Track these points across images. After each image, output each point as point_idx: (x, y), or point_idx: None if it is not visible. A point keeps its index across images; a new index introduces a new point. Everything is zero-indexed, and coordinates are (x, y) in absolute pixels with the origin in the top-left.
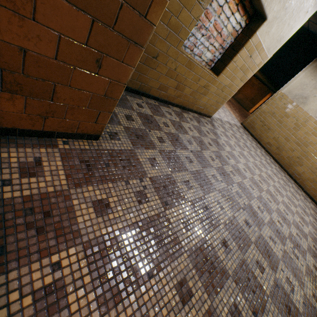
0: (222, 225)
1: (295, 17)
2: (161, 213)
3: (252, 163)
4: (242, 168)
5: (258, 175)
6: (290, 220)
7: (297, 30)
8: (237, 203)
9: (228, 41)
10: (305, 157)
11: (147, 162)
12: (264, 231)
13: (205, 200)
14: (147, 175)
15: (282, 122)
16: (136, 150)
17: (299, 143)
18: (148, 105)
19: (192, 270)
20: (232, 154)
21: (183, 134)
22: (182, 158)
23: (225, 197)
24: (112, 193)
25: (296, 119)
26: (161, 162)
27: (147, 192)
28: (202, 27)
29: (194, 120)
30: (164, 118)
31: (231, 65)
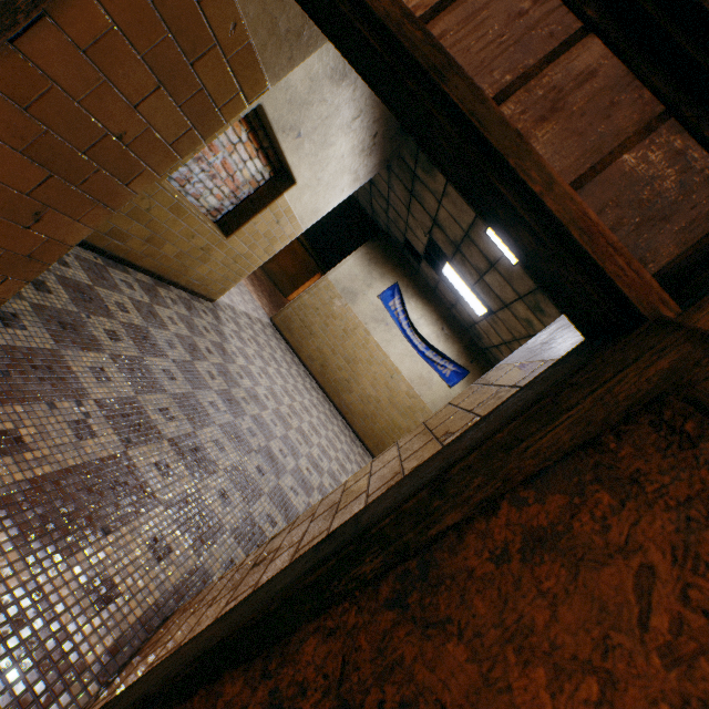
0: (222, 472)
1: (331, 191)
2: (120, 454)
3: (282, 387)
4: (263, 393)
5: (289, 406)
6: (325, 467)
7: (348, 197)
8: (250, 444)
9: (245, 190)
10: (355, 380)
11: (88, 373)
12: (285, 481)
13: (196, 438)
14: (91, 396)
15: (328, 325)
16: (64, 352)
17: (348, 360)
18: (81, 263)
19: (173, 525)
20: (249, 370)
21: (158, 330)
22: (156, 372)
23: (230, 435)
24: (25, 422)
25: (345, 322)
26: (116, 375)
27: (93, 422)
28: (204, 160)
29: (182, 303)
30: (119, 294)
31: (249, 226)
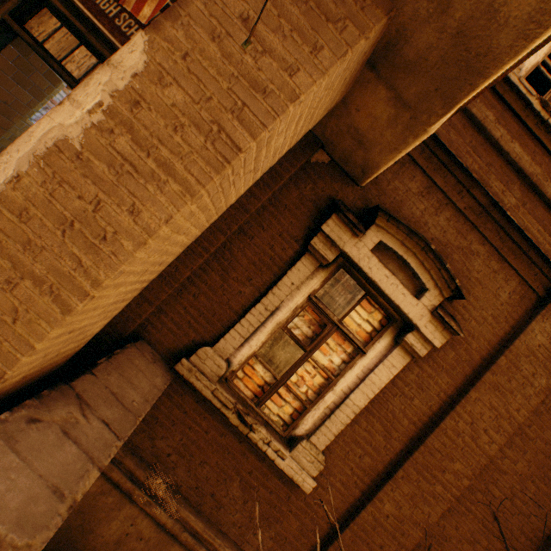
0: None
1: None
2: None
3: None
4: None
5: None
6: None
7: None
8: None
9: None
10: None
11: None
12: None
13: None
14: None
15: None
16: None
17: None
18: None
19: None
20: None
21: None
22: None
23: None
24: None
25: None
26: None
27: None
28: (50, 109)
29: None
30: None
31: None
